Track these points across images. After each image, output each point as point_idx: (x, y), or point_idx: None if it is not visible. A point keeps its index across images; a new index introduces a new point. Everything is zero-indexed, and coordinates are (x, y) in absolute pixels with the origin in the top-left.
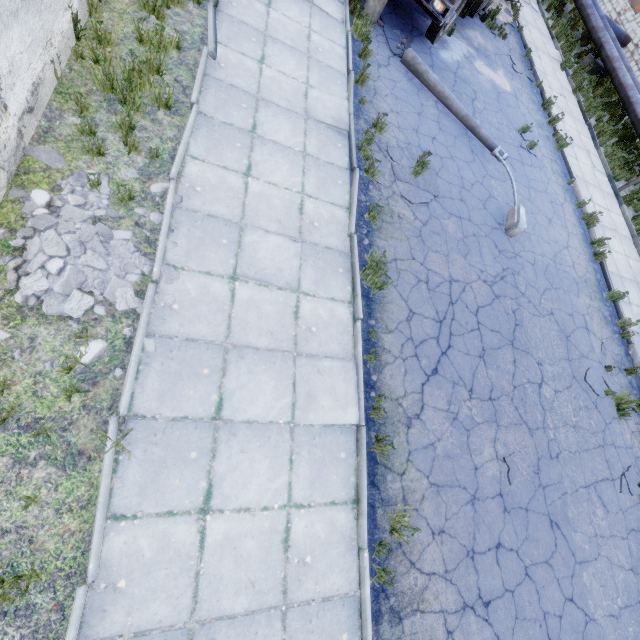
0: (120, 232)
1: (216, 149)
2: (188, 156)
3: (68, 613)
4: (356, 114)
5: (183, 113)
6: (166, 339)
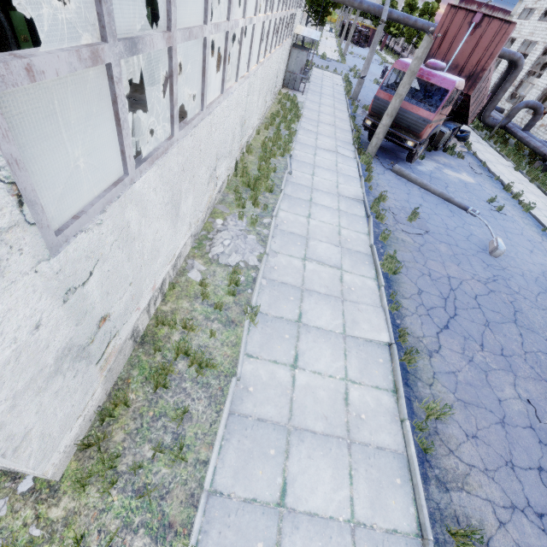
0: (250, 236)
1: (293, 207)
2: (280, 209)
3: (225, 394)
4: (367, 194)
5: (277, 194)
6: (271, 281)
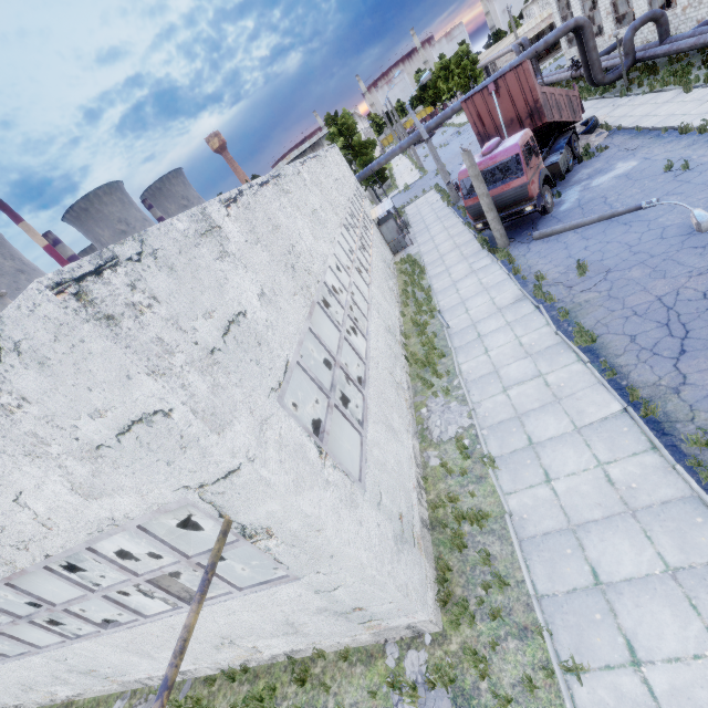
0: (452, 404)
1: (468, 354)
2: (460, 365)
3: (508, 530)
4: (525, 286)
5: (450, 354)
6: (490, 427)
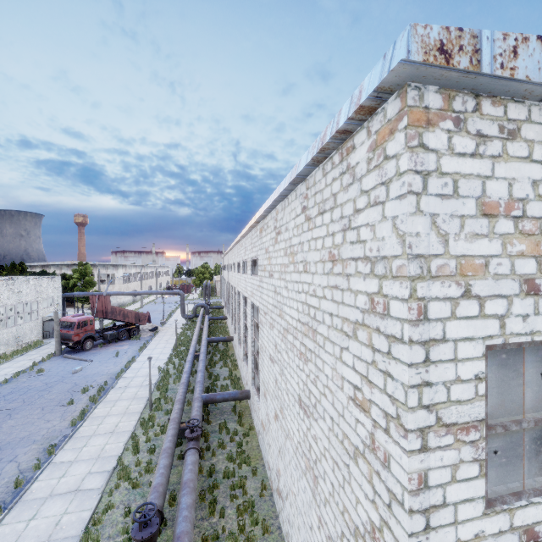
0: None
1: None
2: None
3: None
4: (27, 370)
5: None
6: None
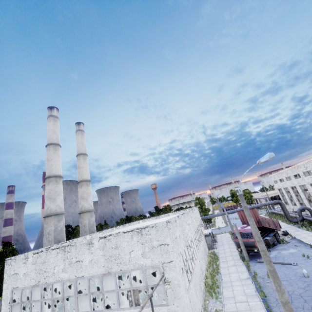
0: (217, 302)
1: (226, 289)
2: (223, 292)
3: None
4: (250, 275)
5: (220, 287)
6: (227, 311)
